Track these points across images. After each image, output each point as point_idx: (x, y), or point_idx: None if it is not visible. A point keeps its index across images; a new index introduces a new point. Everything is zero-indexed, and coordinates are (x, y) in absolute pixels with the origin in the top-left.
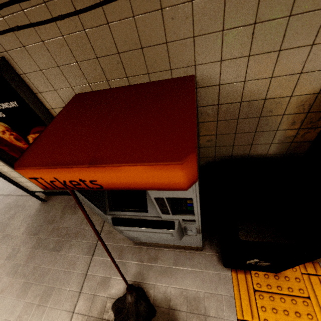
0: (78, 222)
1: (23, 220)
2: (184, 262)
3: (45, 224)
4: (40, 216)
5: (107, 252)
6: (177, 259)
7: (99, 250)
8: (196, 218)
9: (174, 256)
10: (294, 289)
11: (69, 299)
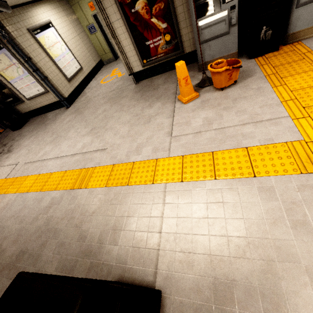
0: (163, 80)
1: (129, 91)
2: None
3: (143, 87)
4: (138, 87)
5: (198, 34)
6: None
7: None
8: (236, 2)
9: None
10: (286, 51)
11: (172, 93)
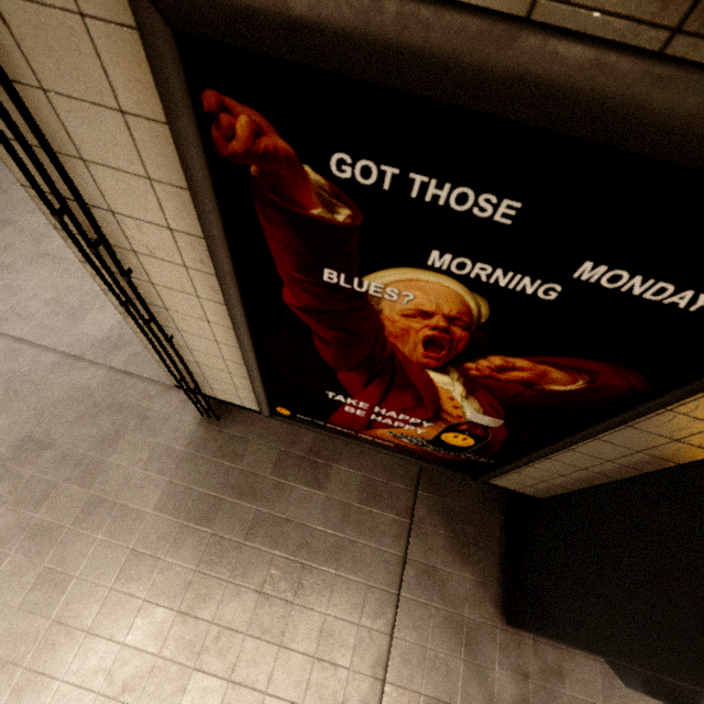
0: (334, 518)
1: (150, 463)
2: (628, 697)
3: (229, 498)
4: (208, 465)
5: None
6: (609, 684)
7: (408, 616)
8: None
9: (602, 676)
10: None
11: None
